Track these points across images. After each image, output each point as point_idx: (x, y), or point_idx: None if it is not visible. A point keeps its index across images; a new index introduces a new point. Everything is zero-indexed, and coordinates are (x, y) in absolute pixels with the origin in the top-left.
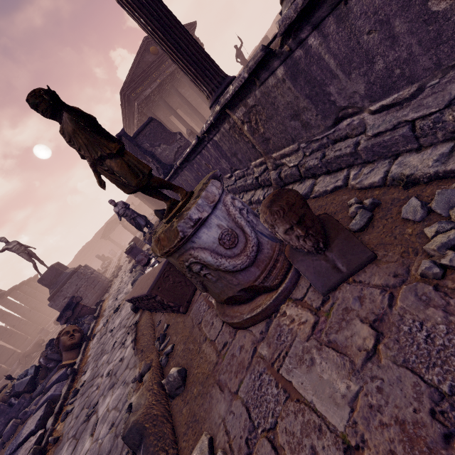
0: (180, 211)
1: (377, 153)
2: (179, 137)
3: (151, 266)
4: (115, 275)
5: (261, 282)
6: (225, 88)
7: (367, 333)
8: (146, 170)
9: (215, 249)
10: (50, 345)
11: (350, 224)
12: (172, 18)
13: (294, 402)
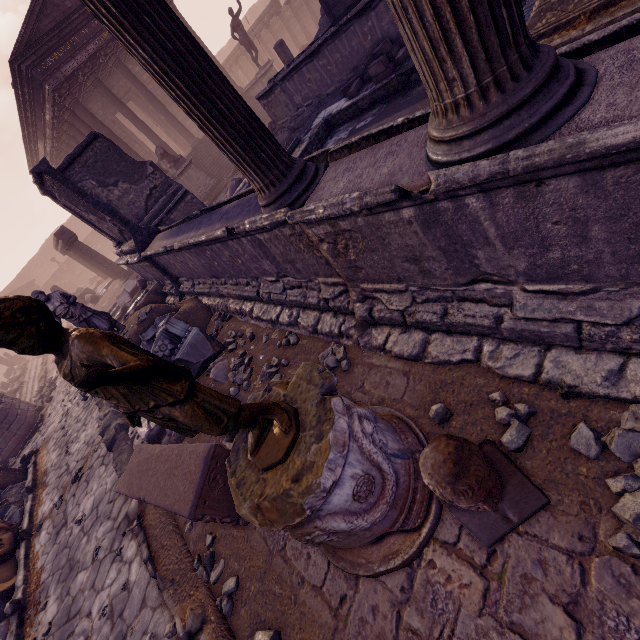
0: (287, 456)
1: (524, 337)
2: (151, 170)
3: None
4: (47, 398)
5: (400, 526)
6: (293, 184)
7: (563, 621)
8: (233, 409)
9: (347, 508)
10: None
11: (505, 440)
12: (201, 57)
13: None
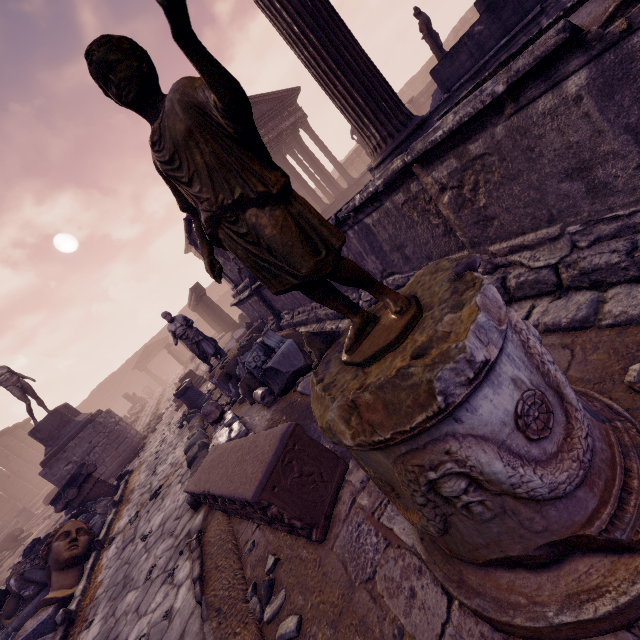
0: (403, 339)
1: None
2: None
3: (226, 424)
4: (152, 428)
5: (603, 529)
6: (413, 132)
7: None
8: (334, 241)
9: (504, 439)
10: (32, 551)
11: None
12: (335, 16)
13: None
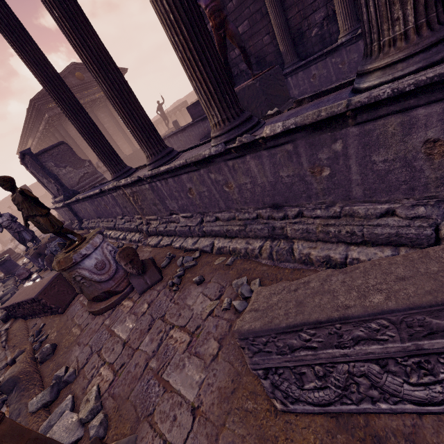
0: (76, 248)
1: (182, 234)
2: (88, 164)
3: (32, 280)
4: None
5: (114, 288)
6: (123, 174)
7: (146, 307)
8: (60, 225)
9: (91, 269)
10: None
11: (161, 264)
12: (96, 130)
13: (113, 337)
